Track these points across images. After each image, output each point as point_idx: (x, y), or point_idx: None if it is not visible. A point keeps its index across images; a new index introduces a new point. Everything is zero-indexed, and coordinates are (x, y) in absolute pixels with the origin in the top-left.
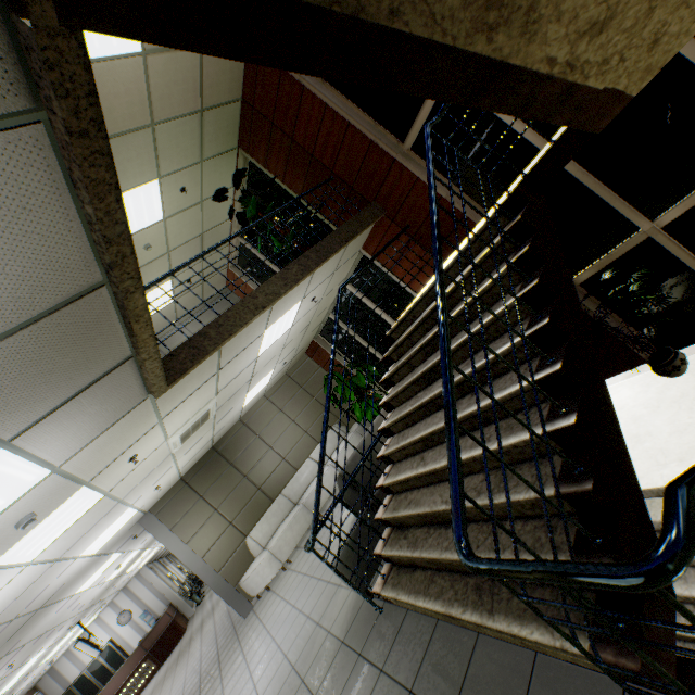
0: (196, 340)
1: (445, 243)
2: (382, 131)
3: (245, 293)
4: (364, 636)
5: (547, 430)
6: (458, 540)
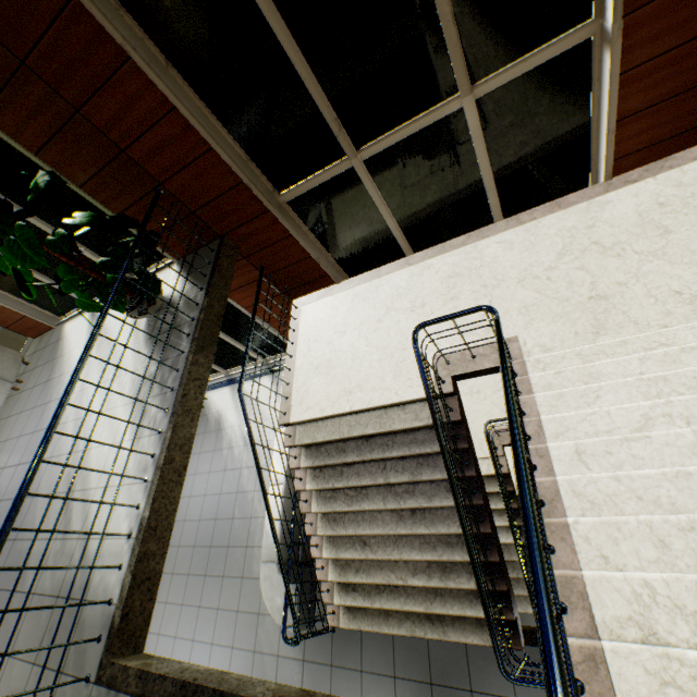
0: (140, 571)
1: (301, 288)
2: (256, 172)
3: (144, 452)
4: (328, 652)
5: (483, 560)
6: (504, 671)
